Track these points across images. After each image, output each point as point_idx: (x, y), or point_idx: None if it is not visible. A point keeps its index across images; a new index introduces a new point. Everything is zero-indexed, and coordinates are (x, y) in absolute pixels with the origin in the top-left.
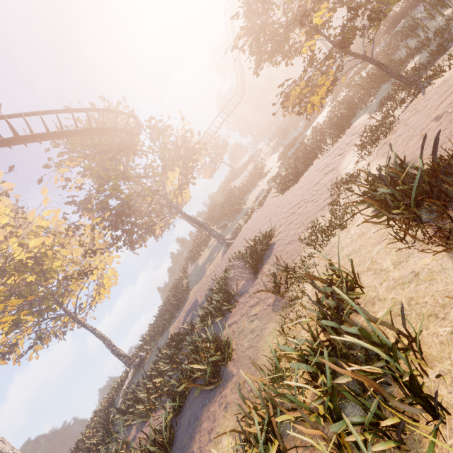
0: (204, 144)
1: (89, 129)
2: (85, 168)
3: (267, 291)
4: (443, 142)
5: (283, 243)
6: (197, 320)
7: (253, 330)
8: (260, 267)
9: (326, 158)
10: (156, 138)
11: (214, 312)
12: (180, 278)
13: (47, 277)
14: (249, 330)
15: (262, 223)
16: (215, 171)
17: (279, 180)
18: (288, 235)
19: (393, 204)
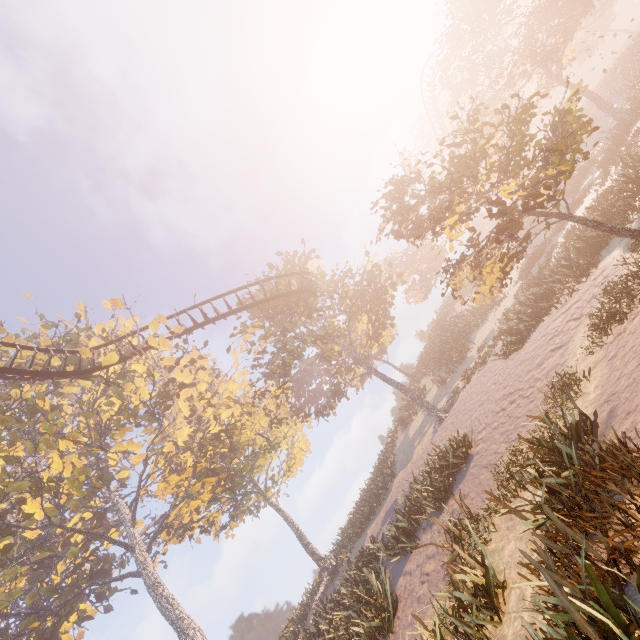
0: (400, 276)
1: (264, 299)
2: (267, 332)
3: (440, 546)
4: (637, 406)
5: (480, 463)
6: (380, 545)
7: (420, 598)
8: (450, 493)
9: (559, 317)
10: (334, 290)
11: (394, 543)
12: (386, 451)
13: (236, 453)
14: (417, 597)
15: (475, 402)
16: (430, 290)
17: (502, 333)
18: (488, 450)
19: (548, 498)
